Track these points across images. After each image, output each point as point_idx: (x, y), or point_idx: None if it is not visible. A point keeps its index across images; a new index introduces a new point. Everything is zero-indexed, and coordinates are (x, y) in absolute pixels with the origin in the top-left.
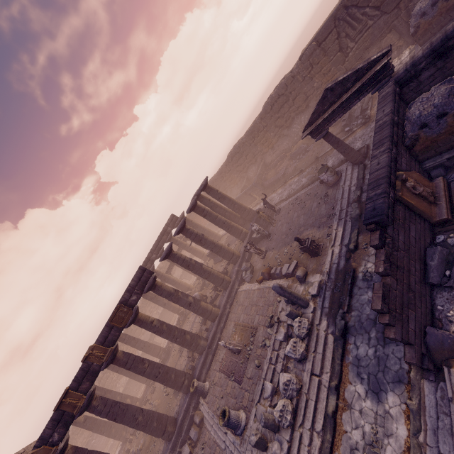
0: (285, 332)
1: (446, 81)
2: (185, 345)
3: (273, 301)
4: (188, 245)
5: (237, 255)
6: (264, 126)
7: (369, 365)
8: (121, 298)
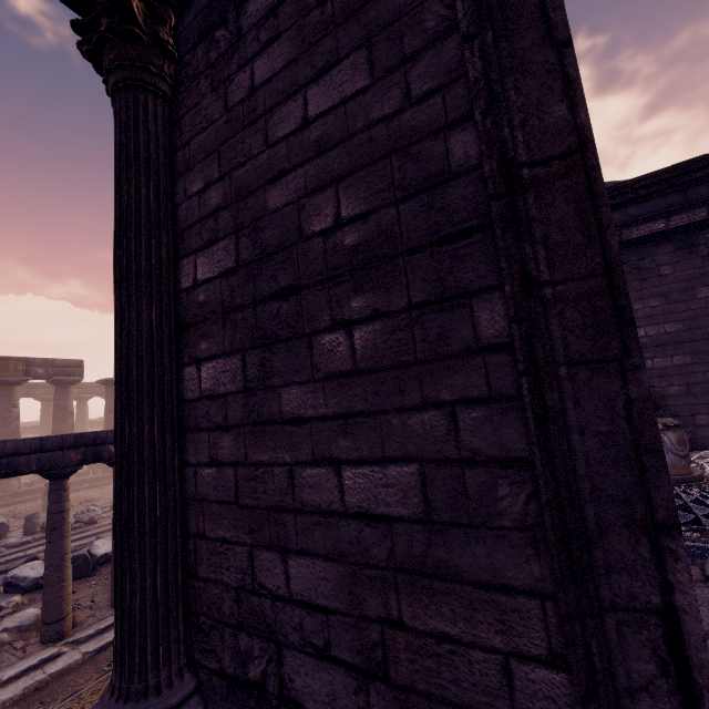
0: None
1: None
2: None
3: None
4: None
5: None
6: None
7: None
8: (33, 357)
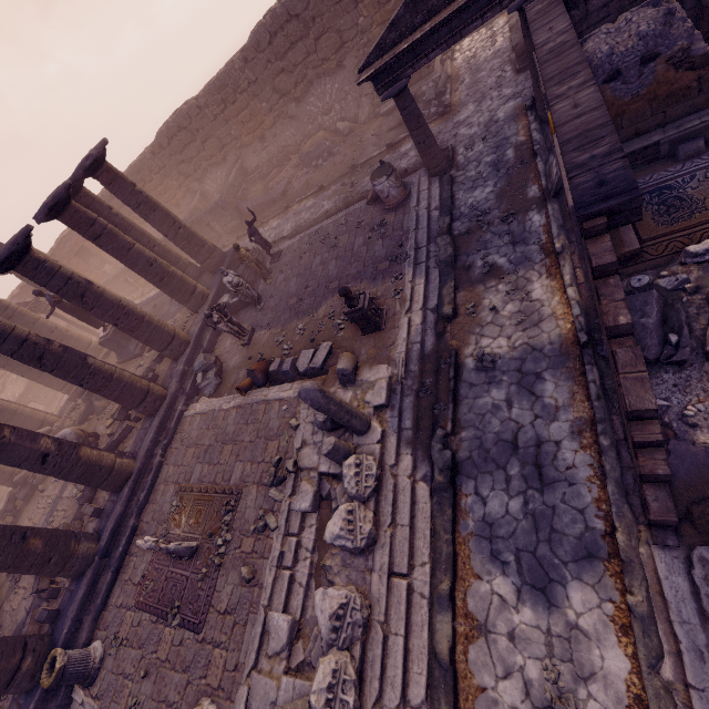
0: (315, 491)
1: (650, 2)
2: (25, 568)
3: (279, 427)
4: (43, 321)
5: (182, 338)
6: (250, 81)
7: (517, 533)
8: None
